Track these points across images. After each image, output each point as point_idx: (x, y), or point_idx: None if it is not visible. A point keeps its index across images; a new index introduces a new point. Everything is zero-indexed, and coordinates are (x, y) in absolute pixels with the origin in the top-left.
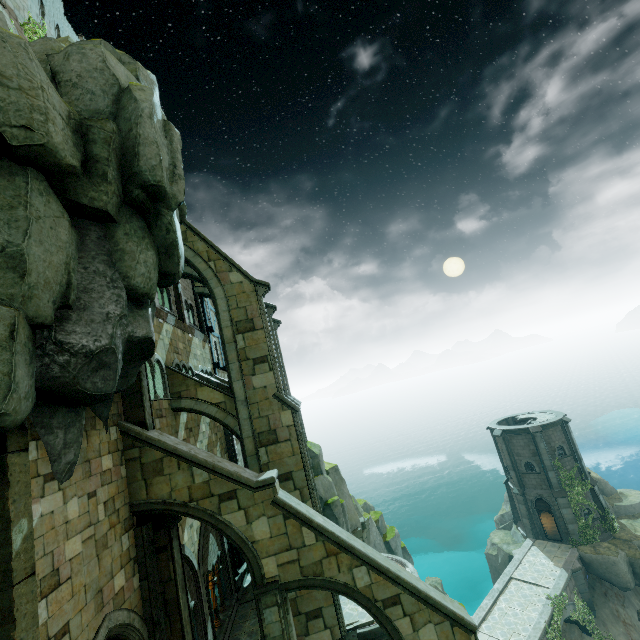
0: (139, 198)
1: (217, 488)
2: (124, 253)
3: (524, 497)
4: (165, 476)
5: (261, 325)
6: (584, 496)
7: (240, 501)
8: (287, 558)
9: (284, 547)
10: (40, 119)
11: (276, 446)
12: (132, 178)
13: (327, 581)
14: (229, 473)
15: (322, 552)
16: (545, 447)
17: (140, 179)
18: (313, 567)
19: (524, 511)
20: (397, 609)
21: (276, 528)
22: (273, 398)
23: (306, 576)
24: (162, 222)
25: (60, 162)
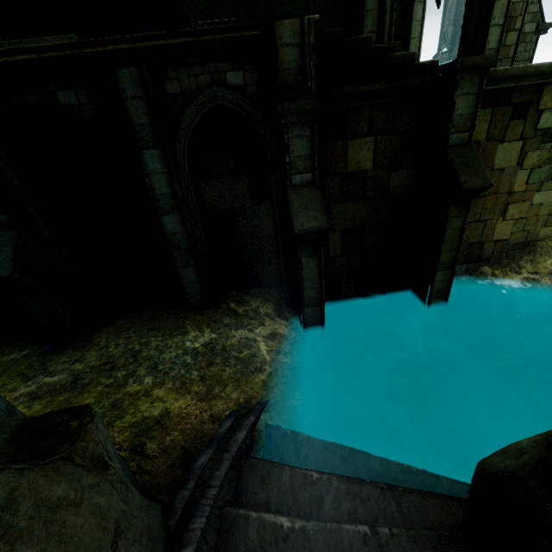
0: None
1: None
2: None
3: (450, 55)
4: None
5: None
6: None
7: None
8: None
9: None
10: None
11: None
12: None
13: None
14: None
15: None
16: None
17: None
18: None
19: None
20: None
21: None
22: None
23: None
24: None
25: None
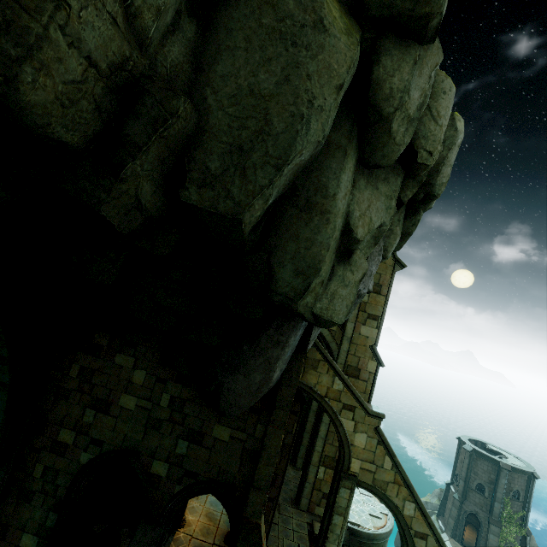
0: (418, 199)
1: (344, 399)
2: (392, 233)
3: (461, 505)
4: (317, 372)
5: (385, 293)
6: (514, 537)
7: (355, 415)
8: (368, 467)
9: (369, 459)
10: (438, 149)
11: (355, 380)
12: (425, 185)
13: (385, 496)
14: (358, 395)
15: (391, 478)
16: (505, 483)
17: (430, 189)
18: (381, 483)
19: (454, 514)
20: (422, 542)
21: (369, 445)
22: (369, 348)
23: (375, 485)
24: (415, 217)
25: (420, 174)
